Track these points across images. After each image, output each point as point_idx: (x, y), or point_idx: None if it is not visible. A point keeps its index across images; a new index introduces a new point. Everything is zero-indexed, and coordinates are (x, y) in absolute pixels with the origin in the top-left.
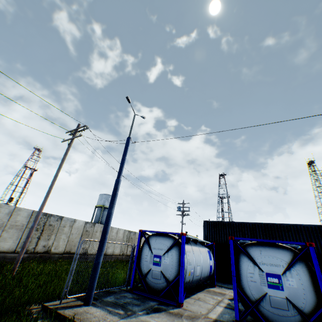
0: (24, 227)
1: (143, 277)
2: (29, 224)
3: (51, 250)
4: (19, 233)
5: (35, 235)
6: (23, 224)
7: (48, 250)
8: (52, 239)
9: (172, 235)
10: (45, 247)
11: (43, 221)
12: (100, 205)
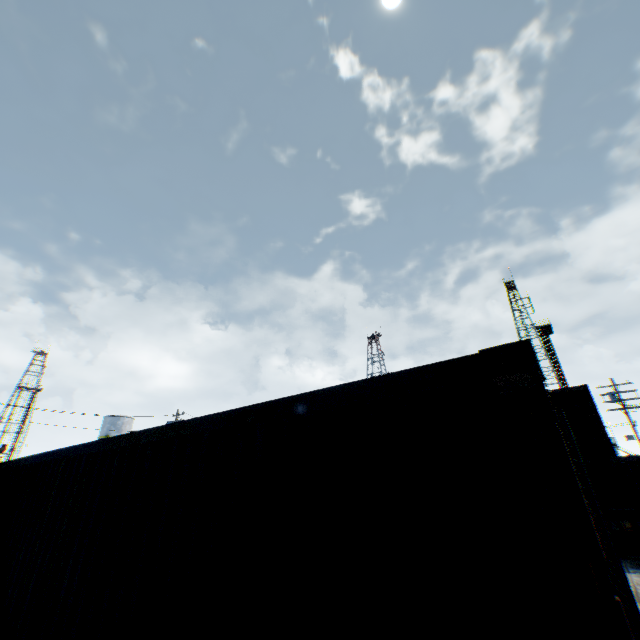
0: None
1: None
2: None
3: None
4: None
5: None
6: None
7: None
8: None
9: None
10: None
11: None
12: (103, 435)
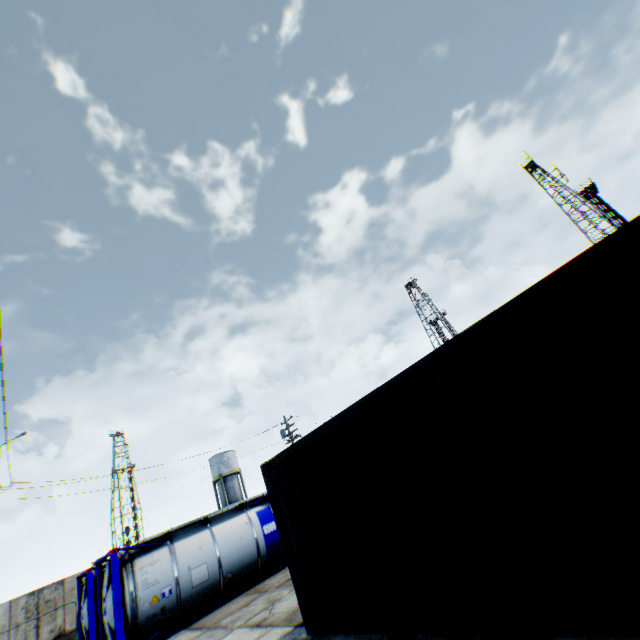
0: (8, 626)
1: (83, 637)
2: (13, 618)
3: (66, 629)
4: (4, 637)
5: (30, 625)
6: (4, 623)
7: (62, 631)
8: (60, 615)
9: (93, 571)
10: (55, 630)
11: (34, 602)
12: (216, 476)
